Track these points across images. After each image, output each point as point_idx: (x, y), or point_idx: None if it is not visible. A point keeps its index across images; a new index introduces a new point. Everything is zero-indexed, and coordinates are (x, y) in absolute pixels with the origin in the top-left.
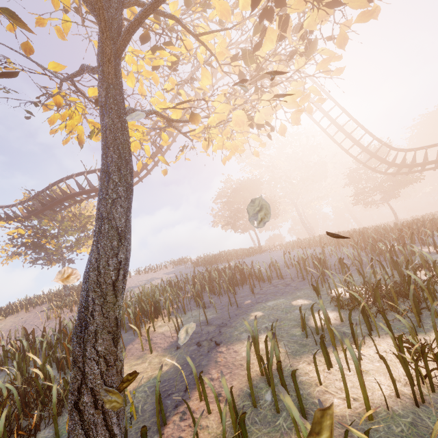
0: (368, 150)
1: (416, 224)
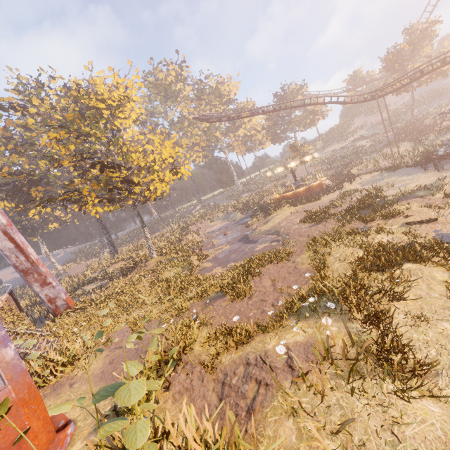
0: None
1: None
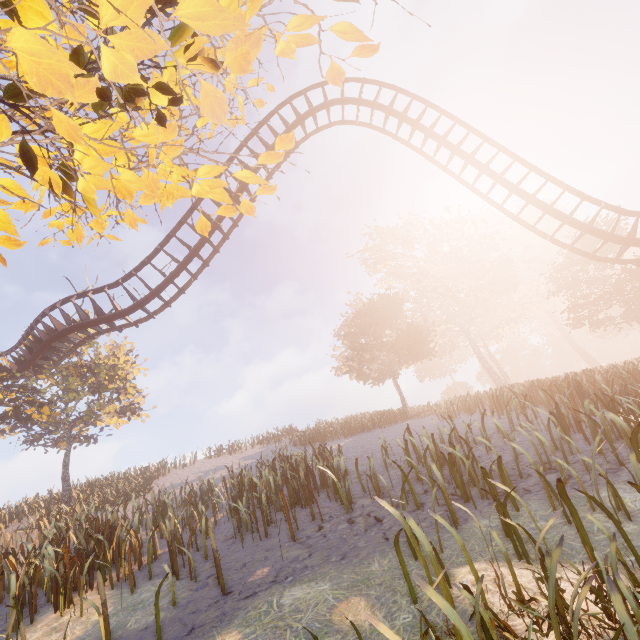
0: (574, 220)
1: None
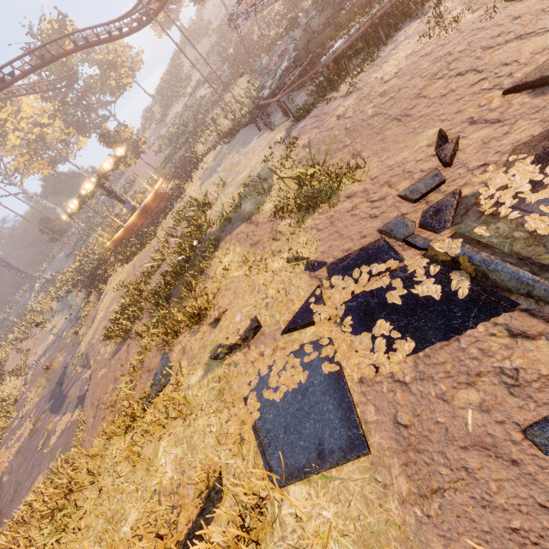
0: None
1: None
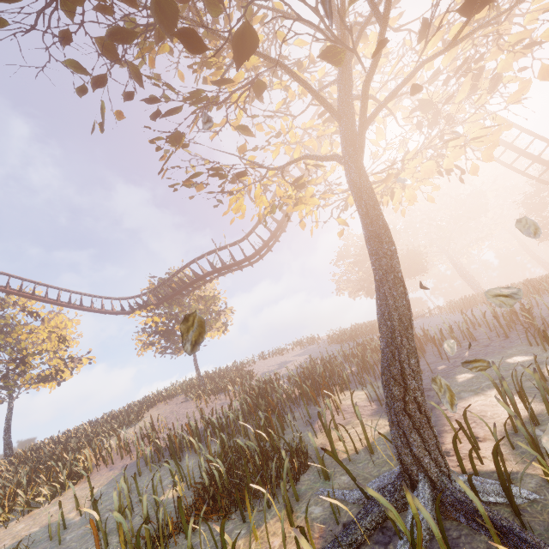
0: None
1: None
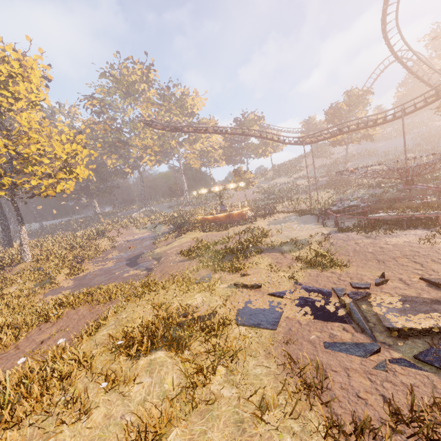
0: None
1: (423, 144)
